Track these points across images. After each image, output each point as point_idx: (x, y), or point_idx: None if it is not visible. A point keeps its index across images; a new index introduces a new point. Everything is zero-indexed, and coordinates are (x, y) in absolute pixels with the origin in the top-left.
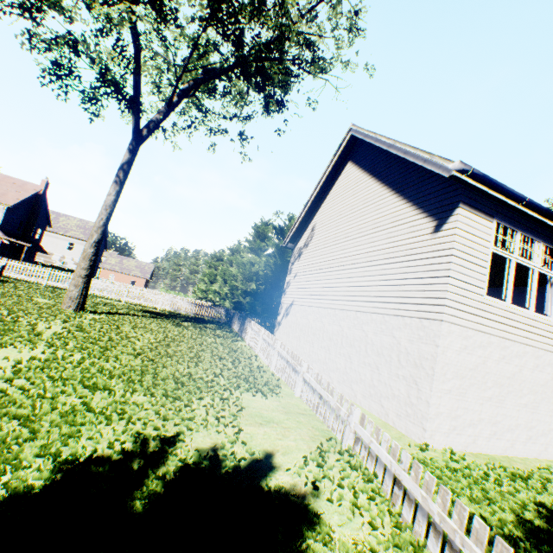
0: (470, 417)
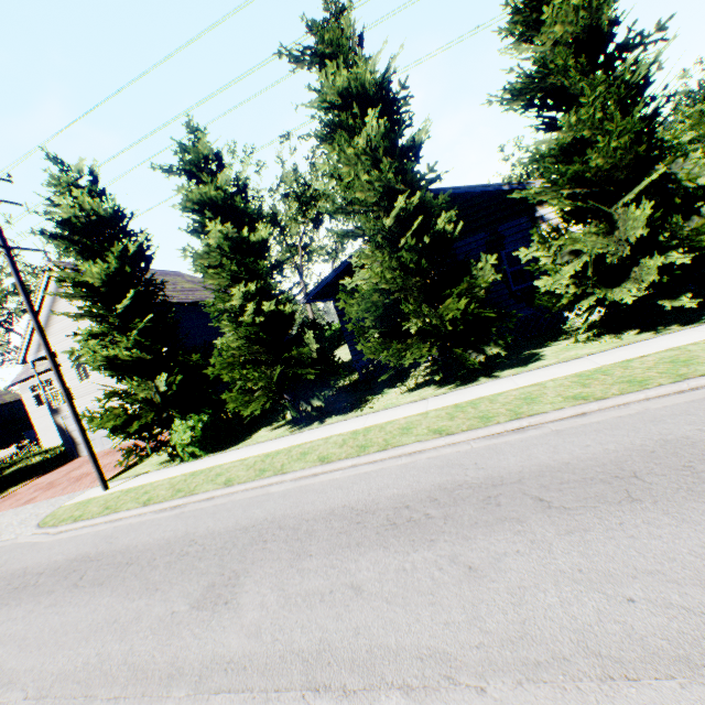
0: (52, 438)
